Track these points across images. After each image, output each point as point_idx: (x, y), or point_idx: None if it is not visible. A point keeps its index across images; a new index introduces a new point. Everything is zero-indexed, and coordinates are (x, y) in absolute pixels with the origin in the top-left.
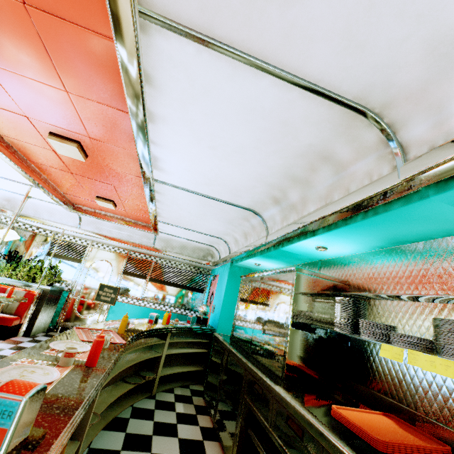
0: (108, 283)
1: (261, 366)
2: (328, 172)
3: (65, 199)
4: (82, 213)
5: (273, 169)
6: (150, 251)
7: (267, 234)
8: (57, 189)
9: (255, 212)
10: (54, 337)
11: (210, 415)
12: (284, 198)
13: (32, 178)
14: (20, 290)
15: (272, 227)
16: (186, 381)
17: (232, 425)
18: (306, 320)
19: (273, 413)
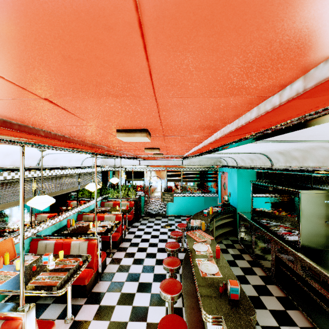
0: (161, 188)
1: (282, 238)
2: (325, 152)
3: (134, 156)
4: (142, 160)
5: (282, 148)
6: (181, 168)
7: (272, 166)
8: (131, 154)
9: (262, 154)
10: (187, 242)
11: (248, 253)
12: (287, 153)
13: (126, 158)
14: (126, 202)
15: (276, 162)
16: (225, 236)
17: (268, 263)
18: (310, 218)
19: (298, 264)
